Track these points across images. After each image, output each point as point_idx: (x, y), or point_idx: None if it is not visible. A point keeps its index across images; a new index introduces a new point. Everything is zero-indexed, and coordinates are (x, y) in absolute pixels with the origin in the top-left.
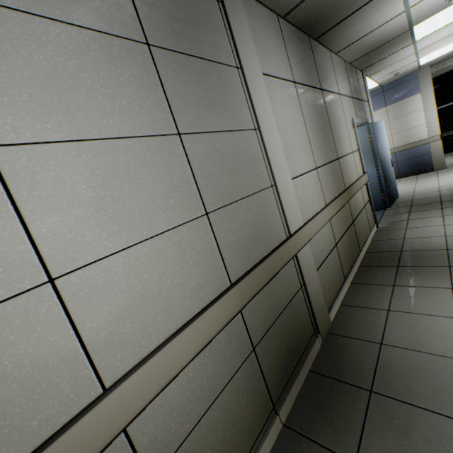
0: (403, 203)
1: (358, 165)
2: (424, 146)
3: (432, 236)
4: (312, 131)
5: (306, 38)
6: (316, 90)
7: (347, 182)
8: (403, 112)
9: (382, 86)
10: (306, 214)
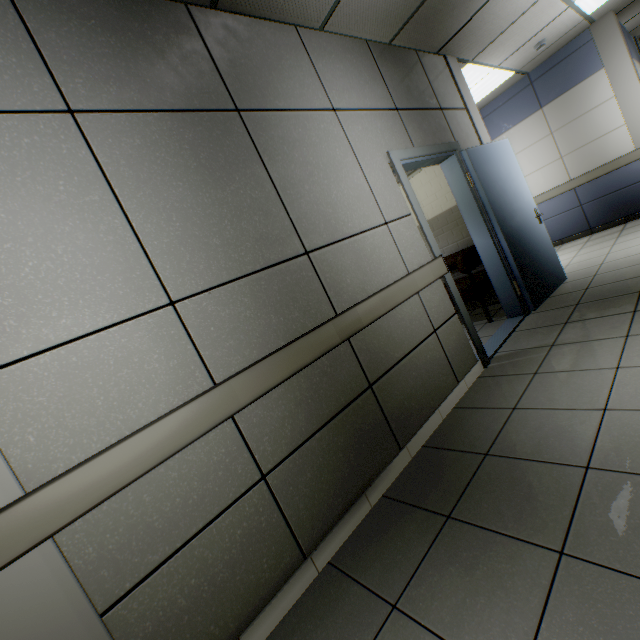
0: (566, 296)
1: (411, 247)
2: (630, 166)
3: (576, 405)
4: (164, 214)
5: (169, 8)
6: (209, 114)
7: (353, 296)
8: (577, 112)
9: (528, 74)
10: (77, 450)
